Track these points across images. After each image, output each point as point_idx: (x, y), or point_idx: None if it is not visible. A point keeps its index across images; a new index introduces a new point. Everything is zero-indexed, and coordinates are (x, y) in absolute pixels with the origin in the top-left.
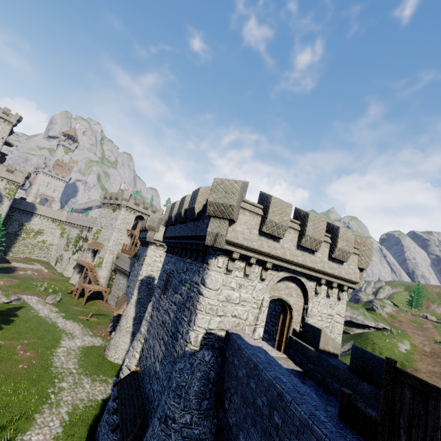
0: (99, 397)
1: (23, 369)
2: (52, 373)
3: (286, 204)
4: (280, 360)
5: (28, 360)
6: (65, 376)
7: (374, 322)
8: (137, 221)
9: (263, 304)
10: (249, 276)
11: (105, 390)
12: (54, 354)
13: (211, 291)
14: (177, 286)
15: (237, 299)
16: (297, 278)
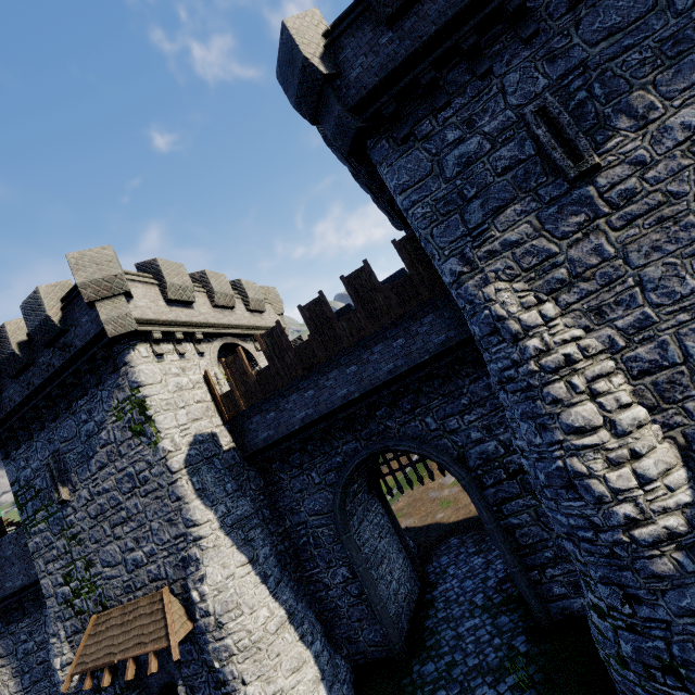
0: None
1: None
2: None
3: None
4: None
5: None
6: None
7: None
8: None
9: None
10: None
11: None
12: None
13: None
14: None
15: None
16: None
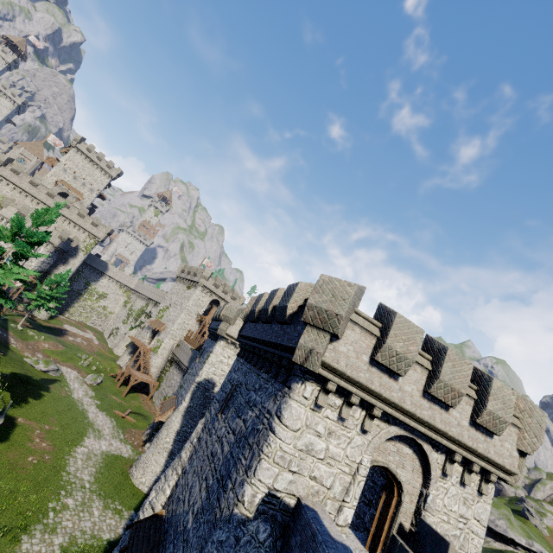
0: (105, 536)
1: (32, 464)
2: (61, 480)
3: (416, 329)
4: None
5: (41, 452)
6: (74, 489)
7: (525, 538)
8: (211, 306)
9: (359, 471)
10: (345, 421)
11: (115, 526)
12: (72, 454)
13: (287, 431)
14: (242, 407)
15: (322, 452)
16: (416, 442)
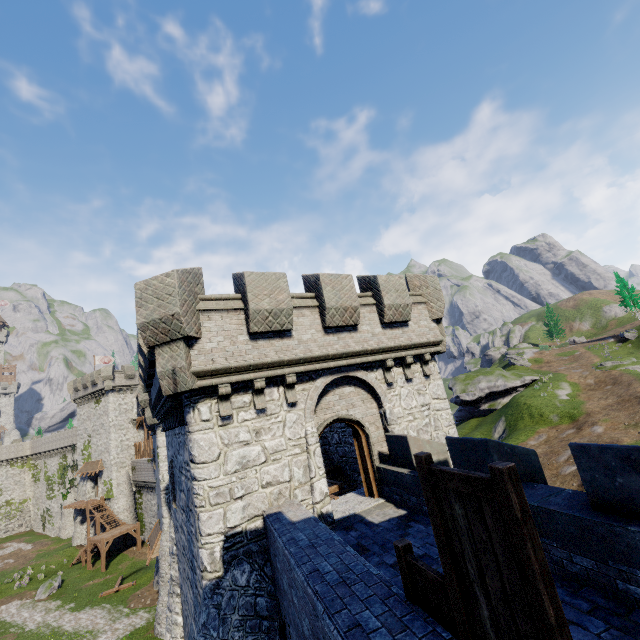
0: None
1: None
2: None
3: (275, 276)
4: (373, 512)
5: None
6: None
7: (519, 380)
8: None
9: (309, 442)
10: (266, 410)
11: None
12: None
13: (207, 466)
14: (179, 479)
15: (261, 455)
16: (350, 377)
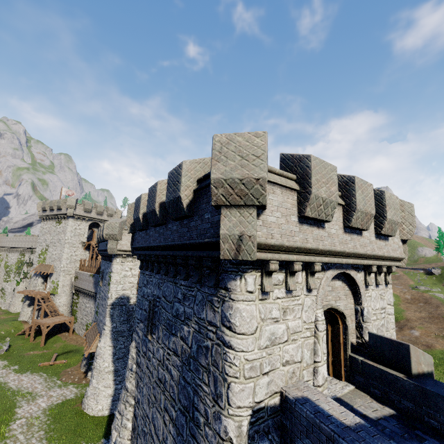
0: None
1: None
2: None
3: (330, 167)
4: (355, 400)
5: None
6: None
7: None
8: (92, 230)
9: (319, 328)
10: (292, 292)
11: None
12: (7, 435)
13: (246, 338)
14: (172, 323)
15: (284, 334)
16: (343, 273)
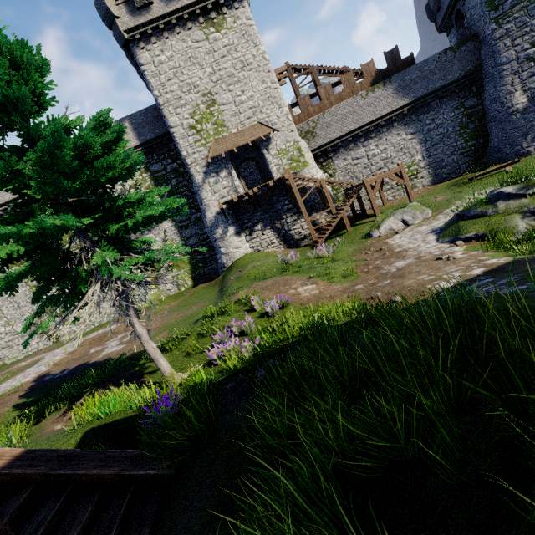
0: None
1: None
2: None
3: None
4: None
5: None
6: None
7: None
8: None
9: None
10: None
11: None
12: None
13: None
14: None
15: None
16: None
